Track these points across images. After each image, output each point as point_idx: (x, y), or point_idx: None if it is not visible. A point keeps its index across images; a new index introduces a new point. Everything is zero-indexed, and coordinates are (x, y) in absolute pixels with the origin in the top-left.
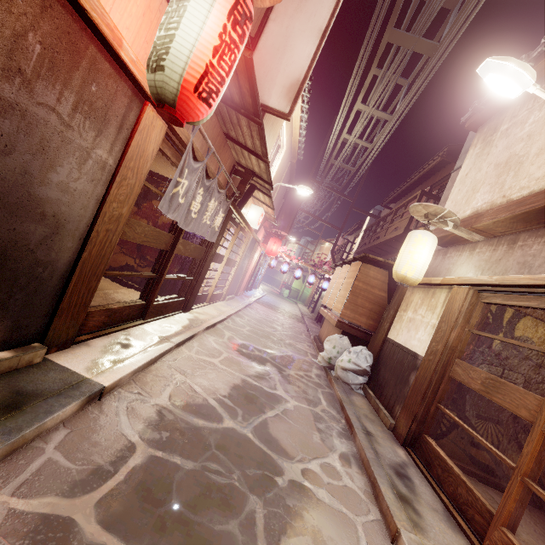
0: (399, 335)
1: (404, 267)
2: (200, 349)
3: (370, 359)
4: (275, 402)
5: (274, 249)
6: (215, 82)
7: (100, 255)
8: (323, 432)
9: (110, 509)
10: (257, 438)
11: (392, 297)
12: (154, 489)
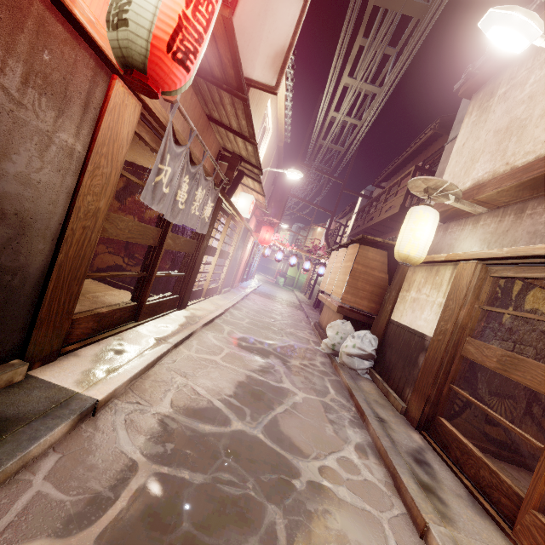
0: (404, 317)
1: (406, 246)
2: (200, 347)
3: (374, 343)
4: (283, 396)
5: (267, 238)
6: (192, 39)
7: (79, 256)
8: (335, 423)
9: (112, 544)
10: (269, 438)
11: (392, 278)
12: (162, 512)
